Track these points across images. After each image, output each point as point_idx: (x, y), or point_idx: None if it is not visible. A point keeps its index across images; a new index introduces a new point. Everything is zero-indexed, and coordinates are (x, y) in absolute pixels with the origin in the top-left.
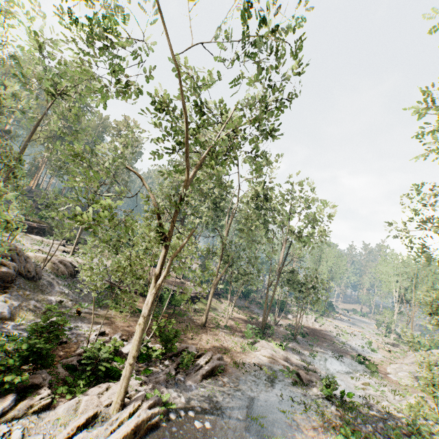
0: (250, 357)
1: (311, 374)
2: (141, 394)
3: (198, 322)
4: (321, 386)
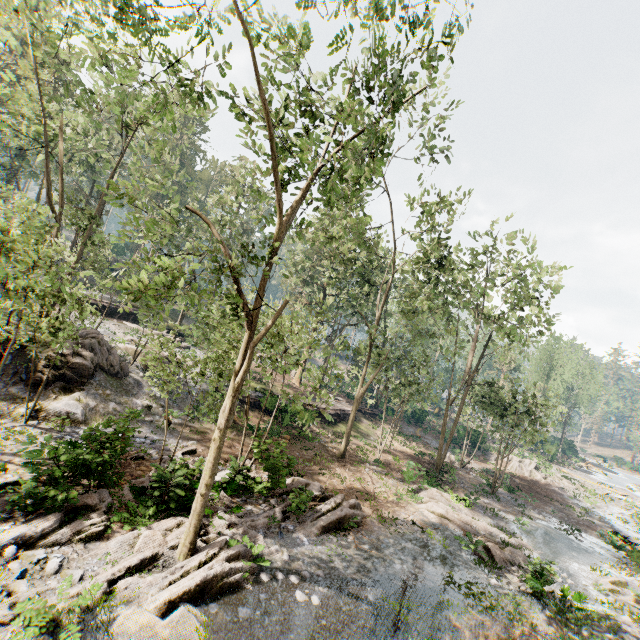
0: (408, 510)
1: (511, 552)
2: (222, 539)
3: (335, 450)
4: (524, 573)
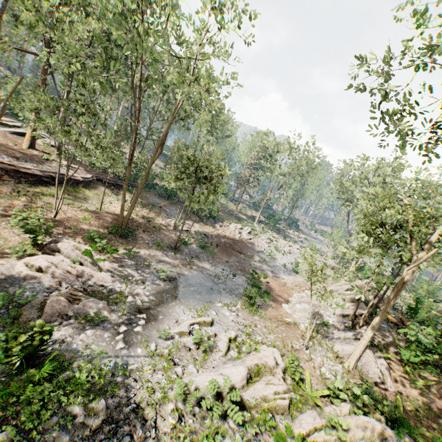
0: None
1: (84, 305)
2: None
3: None
4: (1, 342)
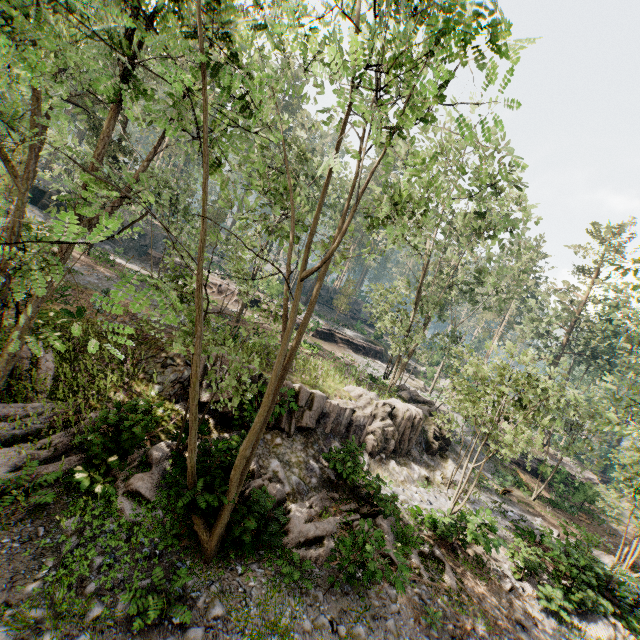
0: None
1: None
2: None
3: (627, 537)
4: None
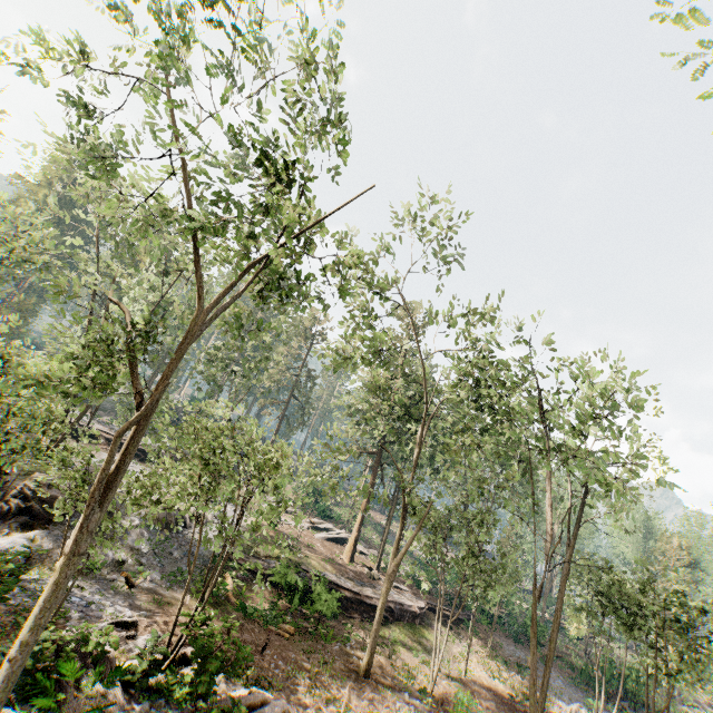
0: None
1: None
2: None
3: (360, 662)
4: None
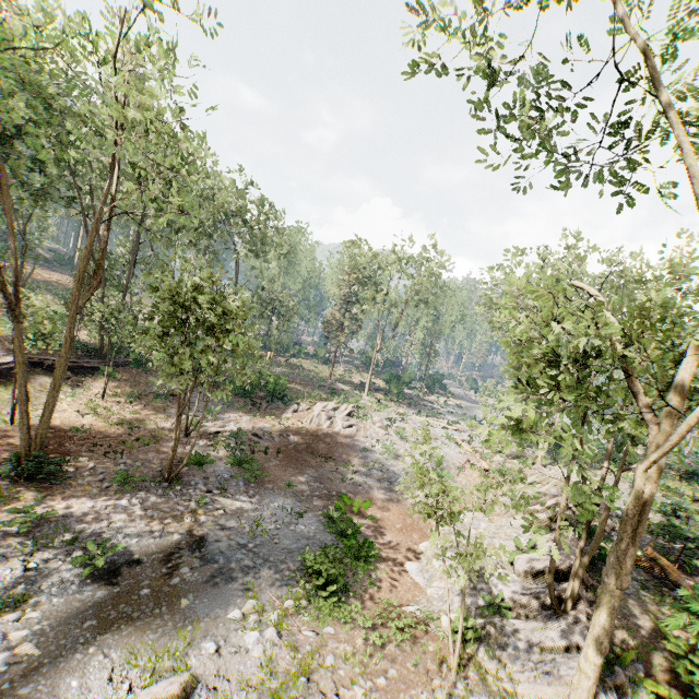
0: None
1: None
2: None
3: None
4: None
